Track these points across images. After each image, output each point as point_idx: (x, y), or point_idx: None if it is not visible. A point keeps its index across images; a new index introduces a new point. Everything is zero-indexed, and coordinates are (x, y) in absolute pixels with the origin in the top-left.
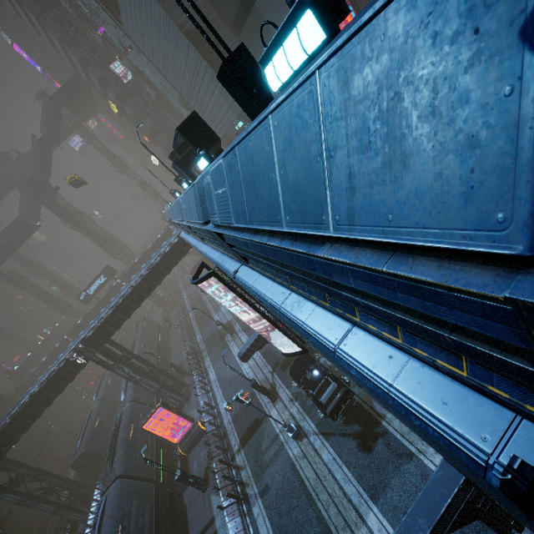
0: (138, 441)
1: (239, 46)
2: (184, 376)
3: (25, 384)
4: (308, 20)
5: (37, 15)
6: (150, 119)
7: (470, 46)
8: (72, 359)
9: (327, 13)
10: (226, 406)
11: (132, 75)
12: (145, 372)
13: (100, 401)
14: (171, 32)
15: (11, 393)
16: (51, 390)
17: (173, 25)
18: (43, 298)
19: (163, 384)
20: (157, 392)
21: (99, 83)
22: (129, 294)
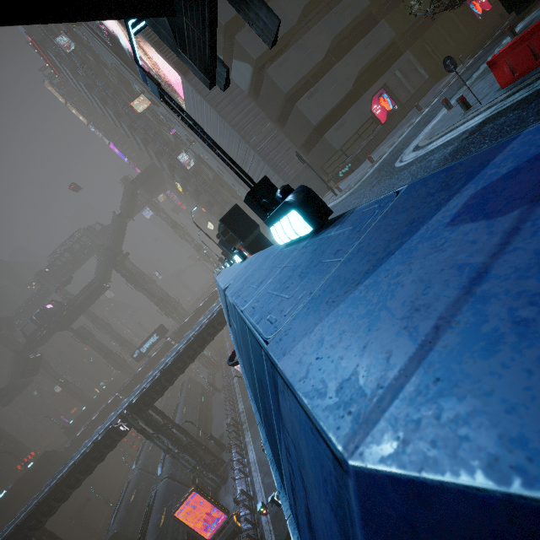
0: (168, 530)
1: (262, 178)
2: (223, 451)
3: (76, 440)
4: (294, 216)
5: (128, 124)
6: (207, 194)
7: (336, 538)
8: (116, 425)
9: (309, 217)
10: (260, 509)
11: (195, 161)
12: (183, 445)
13: (139, 471)
14: (225, 131)
15: (62, 449)
16: (93, 457)
17: (227, 126)
18: (103, 353)
19: (200, 460)
20: (193, 469)
21: (169, 169)
22: (174, 360)
